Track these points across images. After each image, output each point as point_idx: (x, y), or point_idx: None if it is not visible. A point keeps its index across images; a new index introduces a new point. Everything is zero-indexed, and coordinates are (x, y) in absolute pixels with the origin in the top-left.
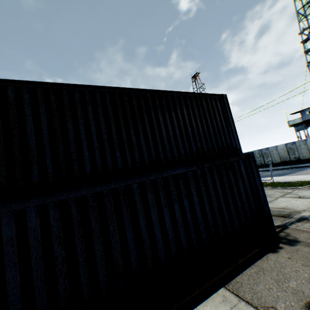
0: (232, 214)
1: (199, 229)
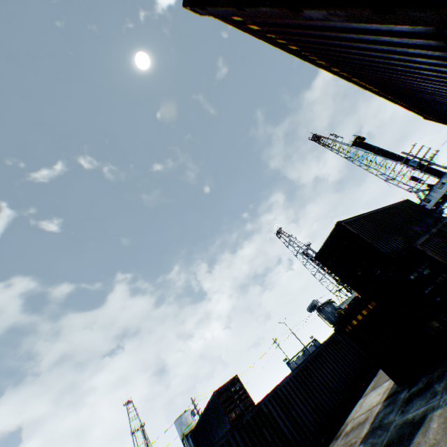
0: None
1: None
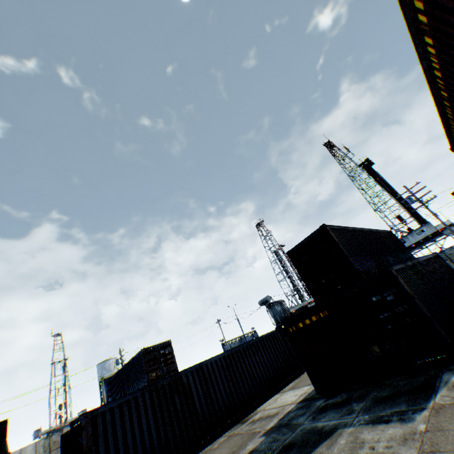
0: (452, 275)
1: (450, 278)
